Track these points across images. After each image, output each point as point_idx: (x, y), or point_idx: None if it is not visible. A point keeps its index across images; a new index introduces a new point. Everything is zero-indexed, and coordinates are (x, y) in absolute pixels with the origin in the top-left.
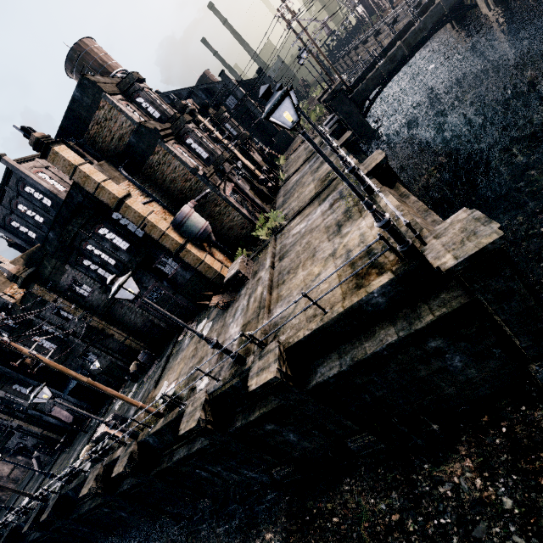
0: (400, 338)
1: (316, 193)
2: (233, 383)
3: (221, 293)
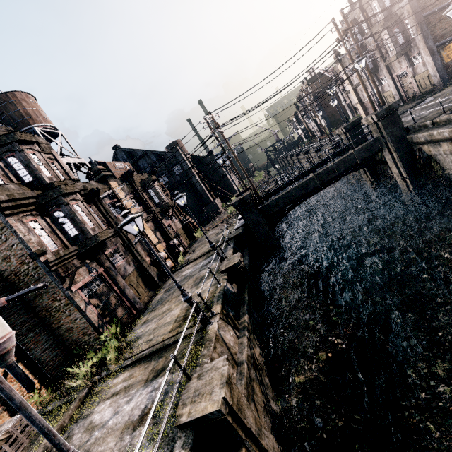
0: None
1: (164, 339)
2: None
3: None
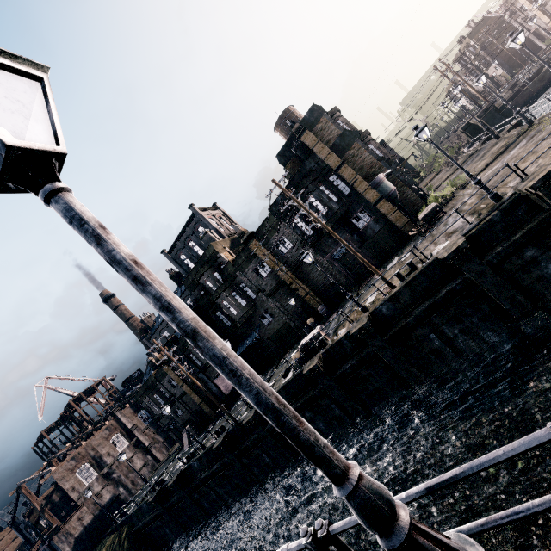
0: None
1: (498, 153)
2: (491, 216)
3: (417, 229)
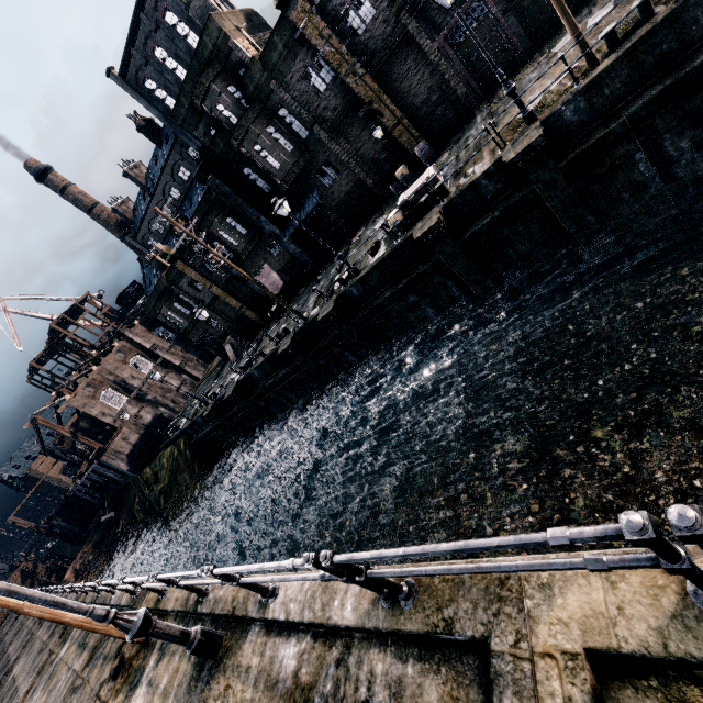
0: None
1: None
2: None
3: None
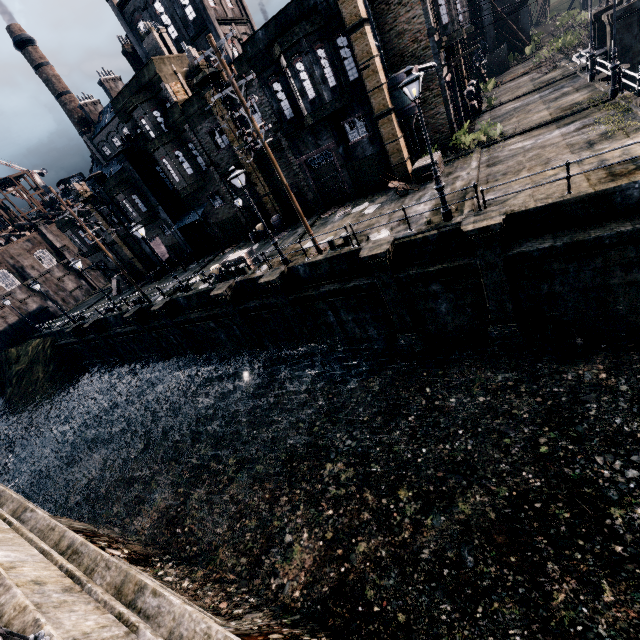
0: (635, 229)
1: (554, 117)
2: (429, 234)
3: (402, 181)
